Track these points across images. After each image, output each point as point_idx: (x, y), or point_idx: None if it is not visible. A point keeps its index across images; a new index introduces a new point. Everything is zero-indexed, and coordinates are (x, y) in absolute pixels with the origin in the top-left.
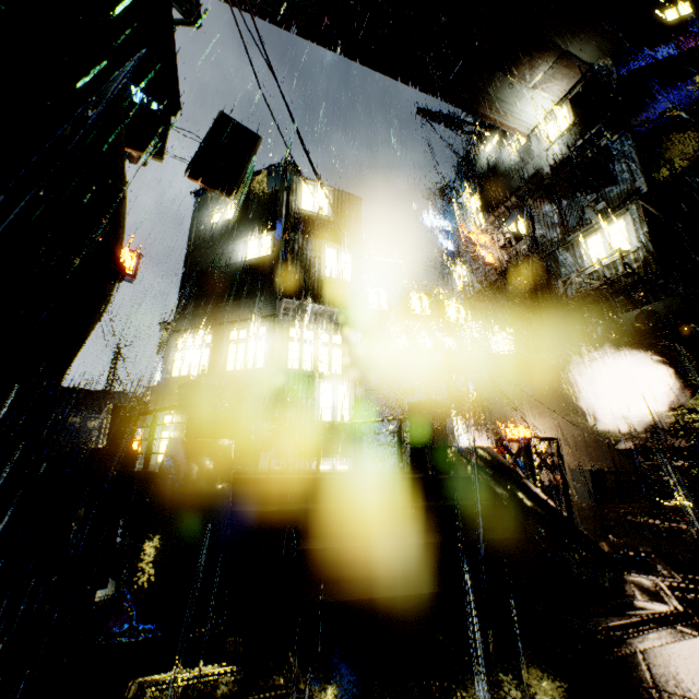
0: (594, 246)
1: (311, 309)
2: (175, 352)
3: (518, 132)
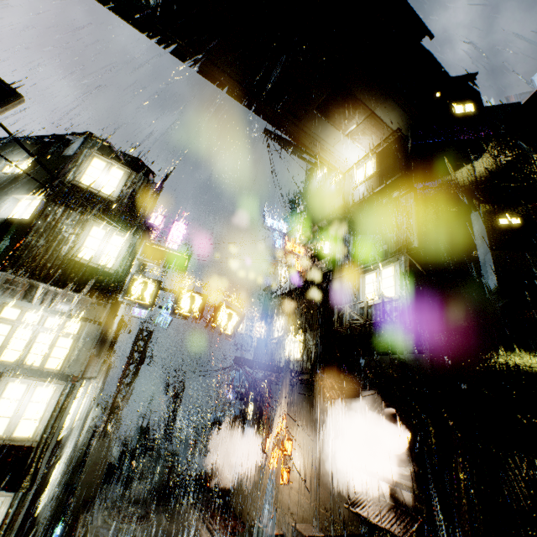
0: (370, 283)
1: (48, 288)
2: None
3: (336, 169)
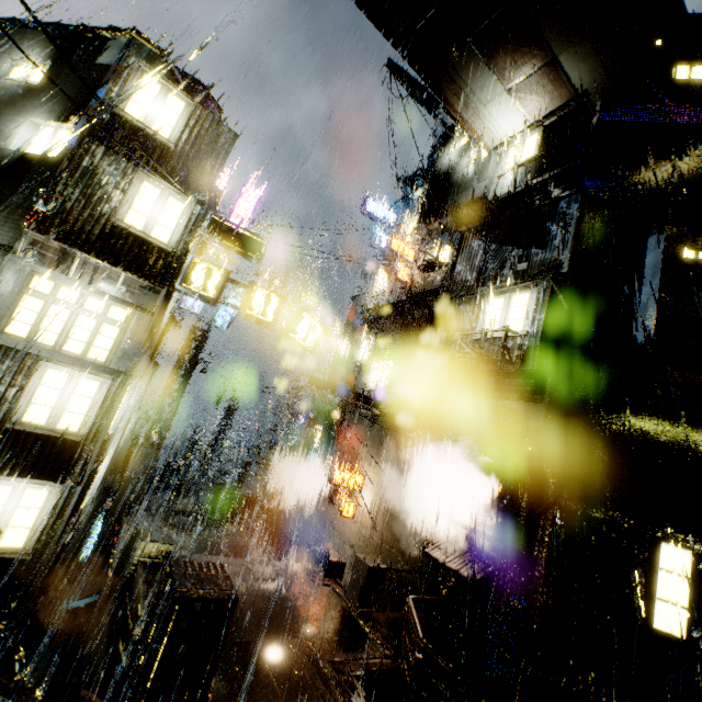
0: (493, 310)
1: (88, 259)
2: None
3: (481, 141)
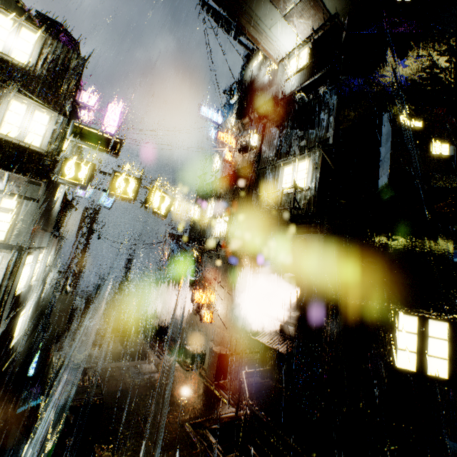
0: (287, 174)
1: None
2: None
3: (271, 57)
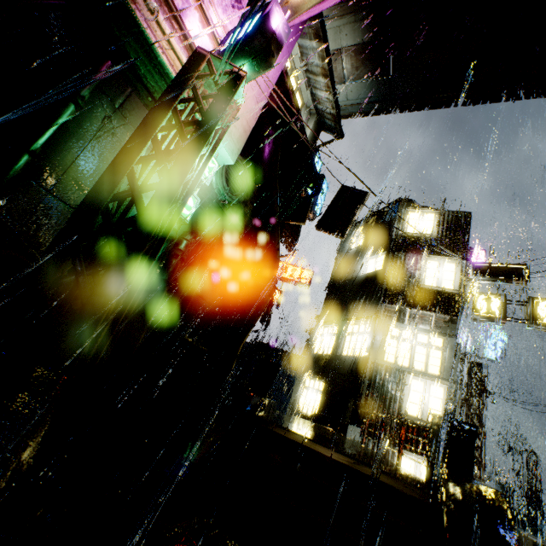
0: None
1: (410, 312)
2: (317, 336)
3: None
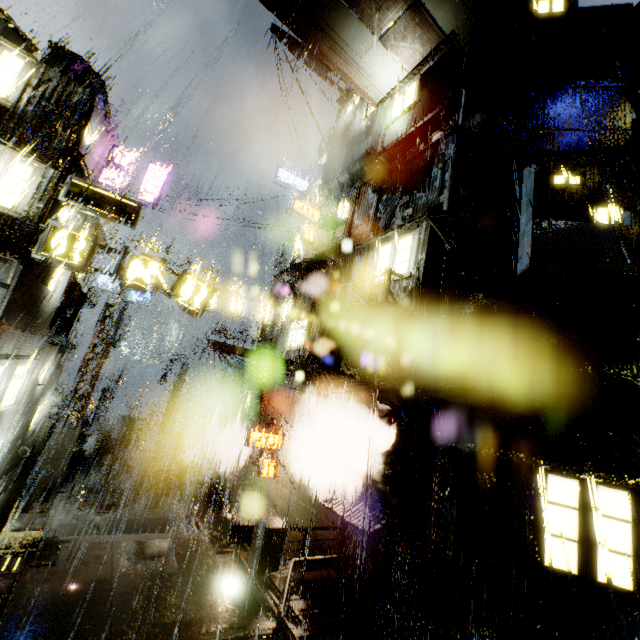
0: (383, 257)
1: None
2: None
3: (366, 96)
